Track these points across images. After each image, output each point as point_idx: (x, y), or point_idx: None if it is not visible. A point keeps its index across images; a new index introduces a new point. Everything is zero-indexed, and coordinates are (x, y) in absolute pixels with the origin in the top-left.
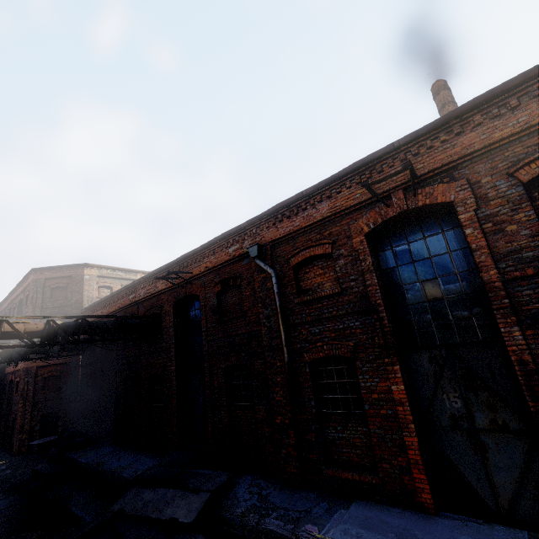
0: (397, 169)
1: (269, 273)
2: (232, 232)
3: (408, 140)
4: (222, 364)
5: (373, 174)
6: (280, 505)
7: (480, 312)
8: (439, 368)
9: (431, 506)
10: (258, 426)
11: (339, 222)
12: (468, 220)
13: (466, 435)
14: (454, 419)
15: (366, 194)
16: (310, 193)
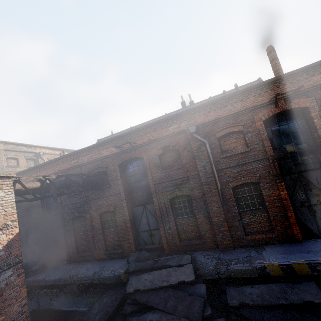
0: (281, 89)
1: (202, 142)
2: (172, 117)
3: (289, 75)
4: (169, 196)
5: (268, 90)
6: (231, 258)
7: (313, 156)
8: (294, 182)
9: (301, 239)
10: (199, 226)
11: (247, 114)
12: (315, 116)
13: (307, 208)
14: (301, 203)
15: (264, 100)
16: (230, 97)
